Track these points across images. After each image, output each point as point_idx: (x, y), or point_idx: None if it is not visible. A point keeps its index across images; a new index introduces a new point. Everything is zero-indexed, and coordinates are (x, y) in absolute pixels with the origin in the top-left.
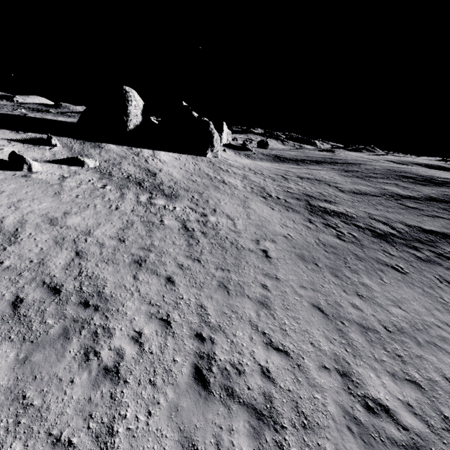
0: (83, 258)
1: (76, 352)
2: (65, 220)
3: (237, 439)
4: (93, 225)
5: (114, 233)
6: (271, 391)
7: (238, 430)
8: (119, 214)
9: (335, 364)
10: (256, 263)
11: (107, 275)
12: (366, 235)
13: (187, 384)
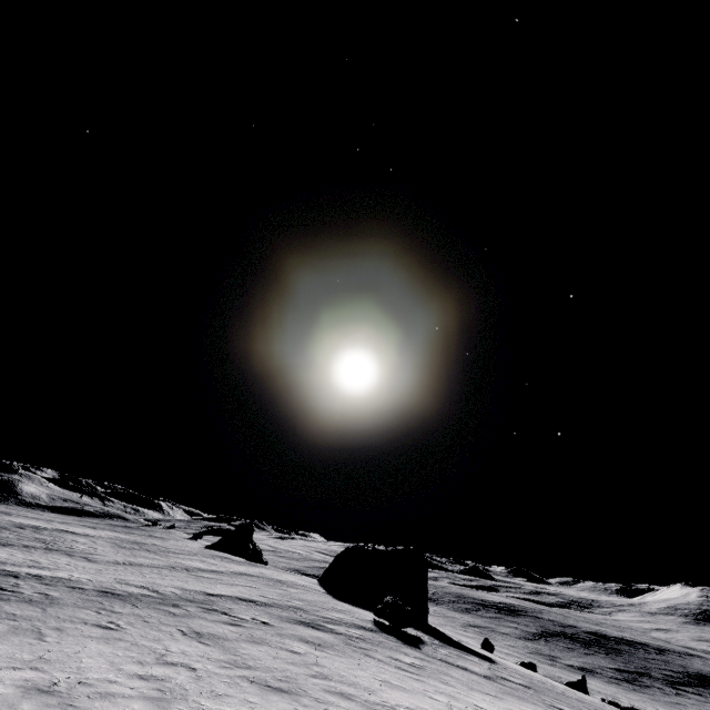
0: None
1: None
2: None
3: None
4: None
5: None
6: None
7: None
8: None
9: None
10: None
11: None
12: (630, 684)
13: None
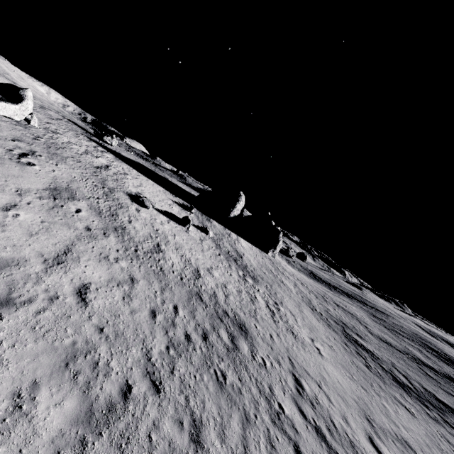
0: (229, 301)
1: (248, 349)
2: (213, 272)
3: (321, 425)
4: (225, 281)
5: (236, 292)
6: (333, 419)
7: (321, 423)
8: (233, 280)
9: (364, 430)
10: (314, 353)
11: (243, 317)
12: (388, 377)
13: (295, 392)
